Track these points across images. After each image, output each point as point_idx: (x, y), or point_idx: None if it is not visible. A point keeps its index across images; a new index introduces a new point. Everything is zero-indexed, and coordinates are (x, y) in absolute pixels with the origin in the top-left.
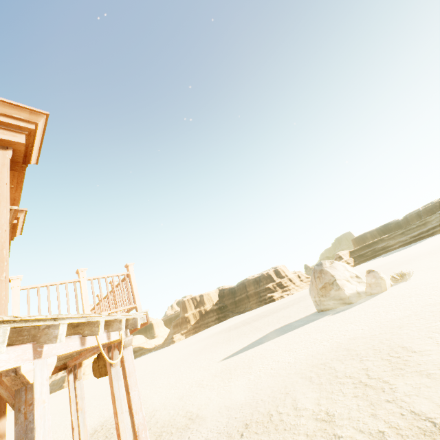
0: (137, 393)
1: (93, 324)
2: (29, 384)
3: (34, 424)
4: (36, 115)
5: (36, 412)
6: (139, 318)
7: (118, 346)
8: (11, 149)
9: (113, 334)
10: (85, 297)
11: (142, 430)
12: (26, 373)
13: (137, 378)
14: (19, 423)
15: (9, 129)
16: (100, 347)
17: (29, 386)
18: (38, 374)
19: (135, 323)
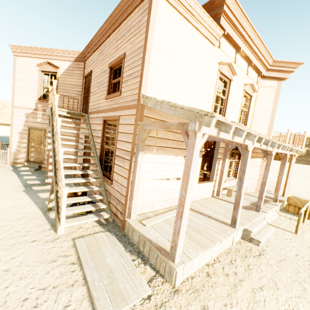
0: (291, 169)
1: (296, 150)
2: (286, 157)
3: (285, 163)
4: (298, 64)
5: (286, 161)
6: (303, 151)
7: (291, 155)
8: (282, 80)
9: (294, 153)
10: (287, 138)
11: (289, 177)
12: (287, 155)
13: (293, 166)
14: (283, 161)
15: (286, 72)
16: (293, 155)
17: (286, 157)
18: (287, 156)
19: (300, 152)
